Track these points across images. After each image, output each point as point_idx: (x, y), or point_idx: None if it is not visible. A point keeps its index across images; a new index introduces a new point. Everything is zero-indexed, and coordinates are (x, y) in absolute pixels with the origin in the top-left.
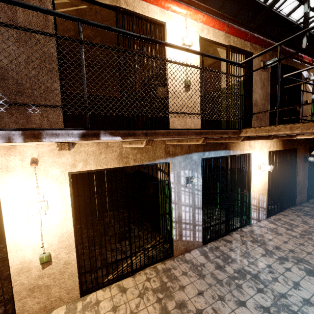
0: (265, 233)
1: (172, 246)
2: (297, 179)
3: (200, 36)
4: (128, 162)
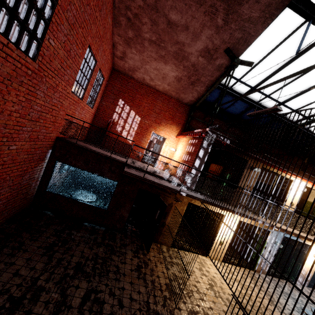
0: (303, 291)
1: (255, 266)
2: None
3: (306, 186)
4: (257, 224)
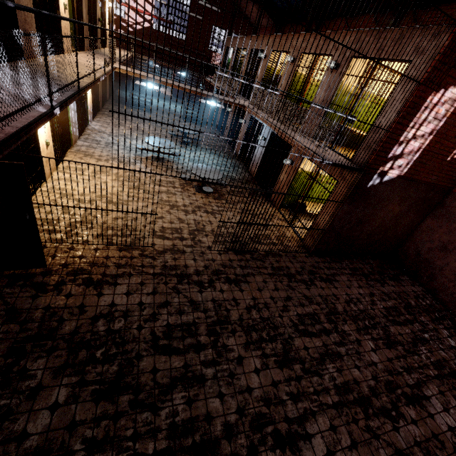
0: (100, 128)
1: (71, 139)
2: (99, 90)
3: None
4: None
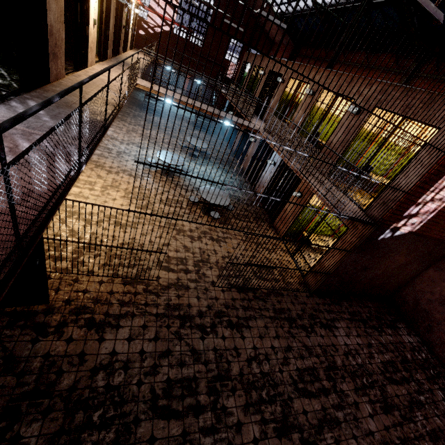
0: (113, 134)
1: None
2: None
3: None
4: None
